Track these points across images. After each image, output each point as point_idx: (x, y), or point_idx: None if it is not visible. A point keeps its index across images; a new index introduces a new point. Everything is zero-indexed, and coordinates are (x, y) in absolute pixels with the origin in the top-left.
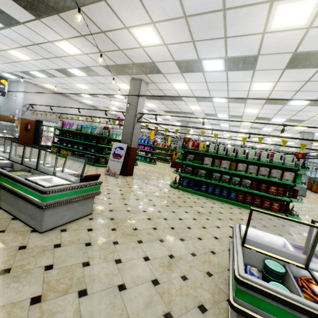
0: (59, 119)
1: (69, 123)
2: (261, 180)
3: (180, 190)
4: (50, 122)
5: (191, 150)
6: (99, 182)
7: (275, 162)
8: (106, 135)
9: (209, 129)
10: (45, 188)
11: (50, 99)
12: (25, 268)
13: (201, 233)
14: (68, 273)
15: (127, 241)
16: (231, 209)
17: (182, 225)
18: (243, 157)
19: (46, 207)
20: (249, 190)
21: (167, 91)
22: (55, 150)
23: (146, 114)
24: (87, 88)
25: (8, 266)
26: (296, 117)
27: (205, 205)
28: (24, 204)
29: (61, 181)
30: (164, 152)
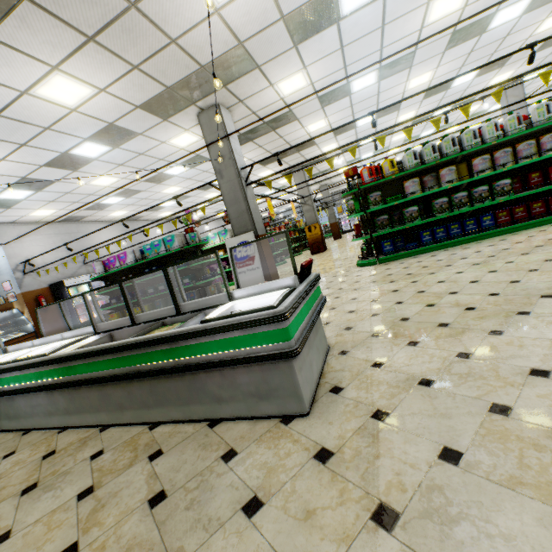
0: (86, 267)
1: (117, 256)
2: (520, 172)
3: (385, 263)
4: (76, 278)
5: (372, 183)
6: (317, 276)
7: (541, 123)
8: (197, 243)
9: (391, 127)
10: (275, 308)
11: (54, 238)
12: (408, 485)
13: (549, 276)
14: (507, 442)
15: (476, 343)
16: (506, 240)
17: (497, 285)
18: (477, 145)
19: (299, 350)
20: (513, 195)
21: (266, 111)
22: (115, 317)
23: (257, 162)
24: (114, 180)
25: (366, 503)
26: (498, 55)
27: (464, 255)
28: (222, 382)
29: (261, 300)
30: (284, 239)
